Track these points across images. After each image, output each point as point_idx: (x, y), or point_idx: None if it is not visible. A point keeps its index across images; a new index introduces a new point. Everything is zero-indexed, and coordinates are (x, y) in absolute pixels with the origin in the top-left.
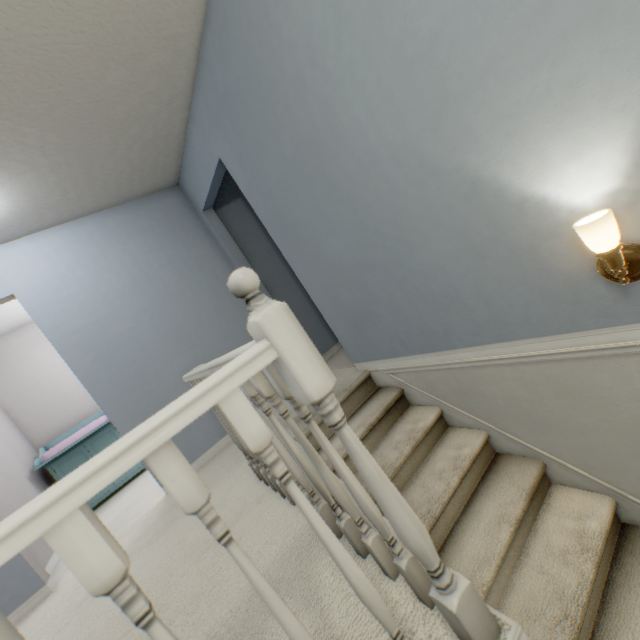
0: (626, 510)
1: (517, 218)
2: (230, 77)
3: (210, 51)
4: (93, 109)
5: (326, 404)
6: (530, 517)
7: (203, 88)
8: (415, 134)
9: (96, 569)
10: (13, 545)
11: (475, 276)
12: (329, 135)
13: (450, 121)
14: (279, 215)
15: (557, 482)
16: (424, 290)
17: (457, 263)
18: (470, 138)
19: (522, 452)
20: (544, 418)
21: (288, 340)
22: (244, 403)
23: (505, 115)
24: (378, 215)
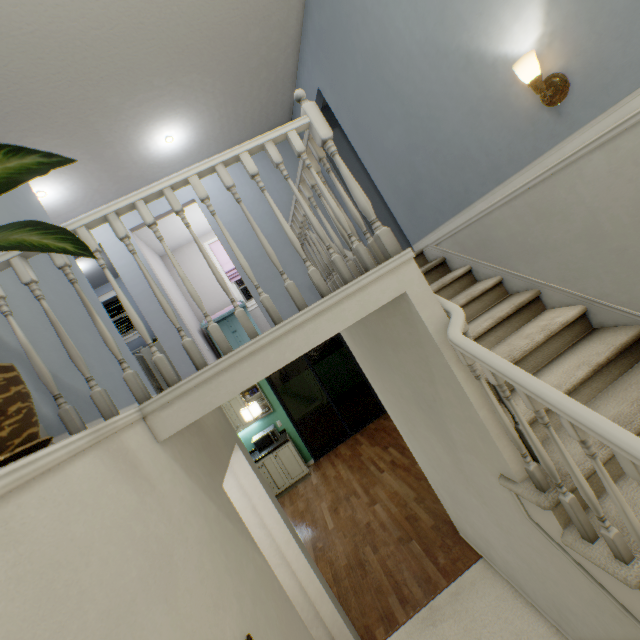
0: (594, 315)
1: (493, 76)
2: (323, 20)
3: (311, 3)
4: (240, 62)
5: (328, 144)
6: (516, 324)
7: (307, 33)
8: (431, 30)
9: (251, 169)
10: (233, 154)
11: (477, 133)
12: (383, 47)
13: (449, 14)
14: (357, 124)
15: (550, 307)
16: (449, 157)
17: (465, 126)
18: (461, 23)
19: (525, 287)
20: (533, 246)
21: (314, 116)
22: (296, 136)
23: (477, 1)
24: (416, 102)
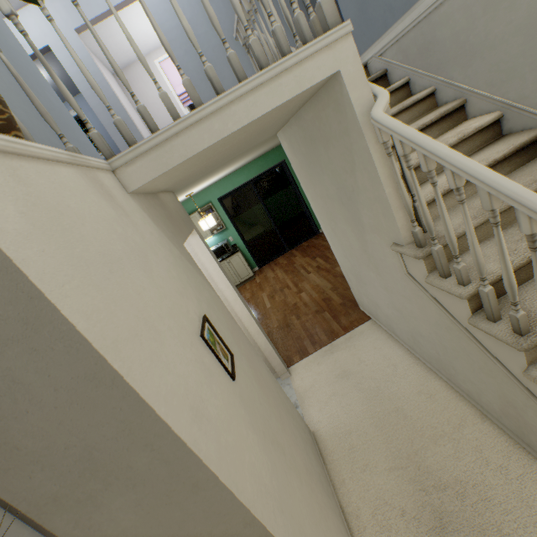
0: (507, 121)
1: None
2: None
3: None
4: None
5: None
6: (437, 133)
7: None
8: None
9: None
10: None
11: None
12: None
13: None
14: None
15: (471, 117)
16: None
17: None
18: None
19: (454, 96)
20: (472, 46)
21: None
22: None
23: None
24: None
